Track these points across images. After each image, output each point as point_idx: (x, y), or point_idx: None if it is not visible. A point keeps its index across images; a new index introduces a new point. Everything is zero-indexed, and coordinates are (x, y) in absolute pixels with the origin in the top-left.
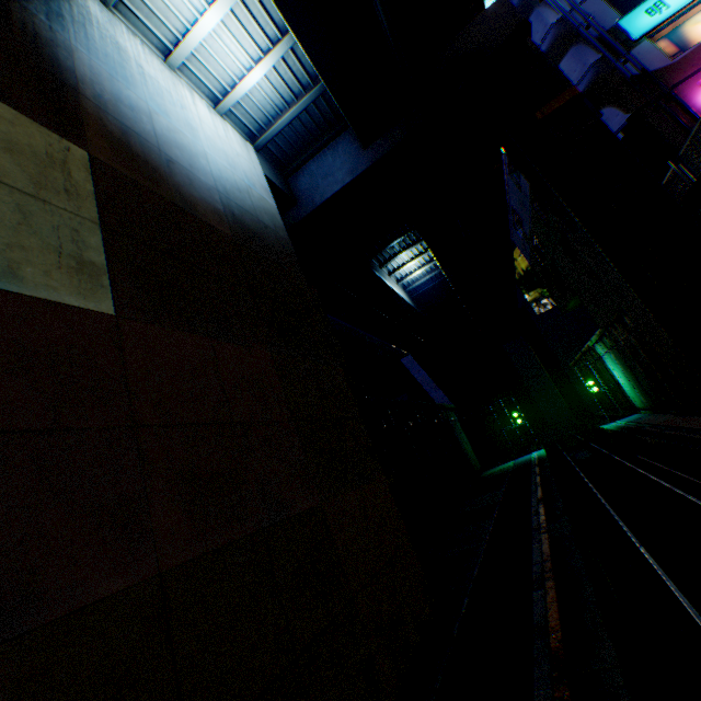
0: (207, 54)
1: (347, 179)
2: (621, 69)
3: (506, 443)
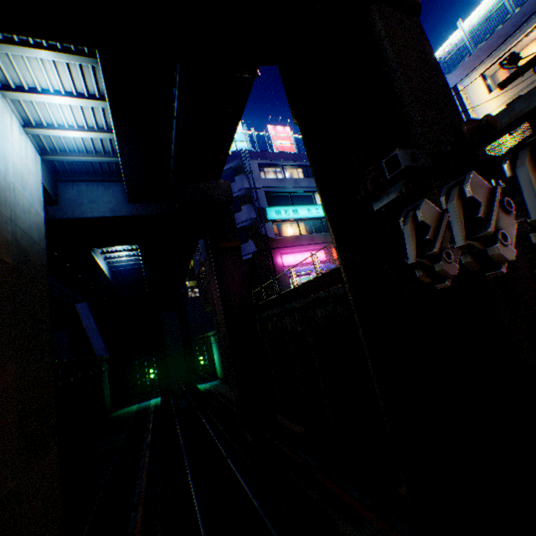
0: (43, 103)
1: (109, 213)
2: (261, 229)
3: (137, 387)
